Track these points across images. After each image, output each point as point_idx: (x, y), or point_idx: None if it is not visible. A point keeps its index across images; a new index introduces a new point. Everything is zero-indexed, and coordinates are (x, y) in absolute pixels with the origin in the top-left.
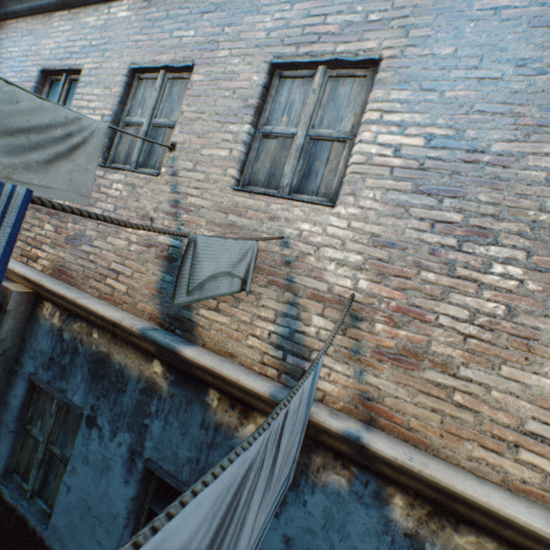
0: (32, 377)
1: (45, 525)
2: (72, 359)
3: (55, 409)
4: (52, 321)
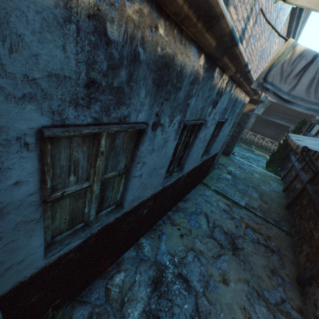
0: (50, 134)
1: (121, 209)
2: (131, 74)
3: (106, 146)
4: None
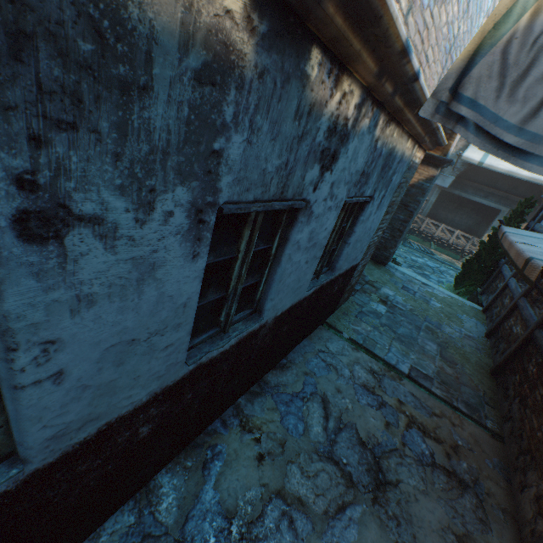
0: None
1: (14, 469)
2: None
3: None
4: None
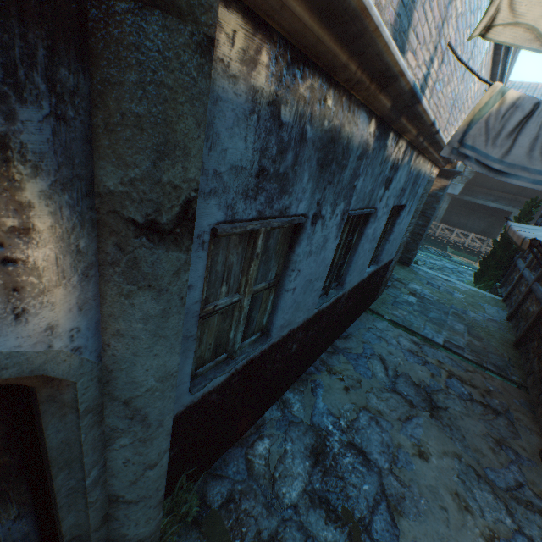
0: (222, 231)
1: (268, 339)
2: (297, 157)
3: (262, 246)
4: (253, 83)
